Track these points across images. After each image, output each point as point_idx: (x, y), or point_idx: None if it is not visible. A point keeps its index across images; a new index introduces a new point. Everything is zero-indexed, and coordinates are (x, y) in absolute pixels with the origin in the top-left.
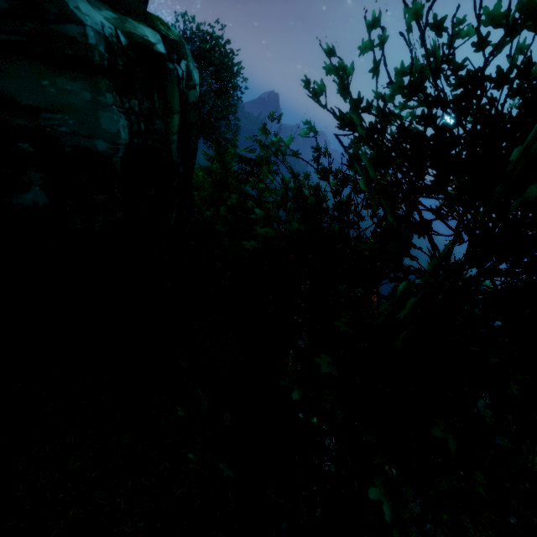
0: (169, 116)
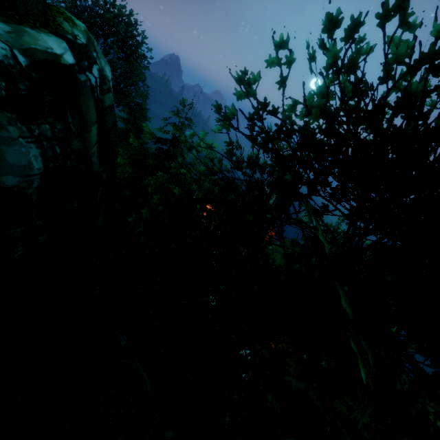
0: (87, 130)
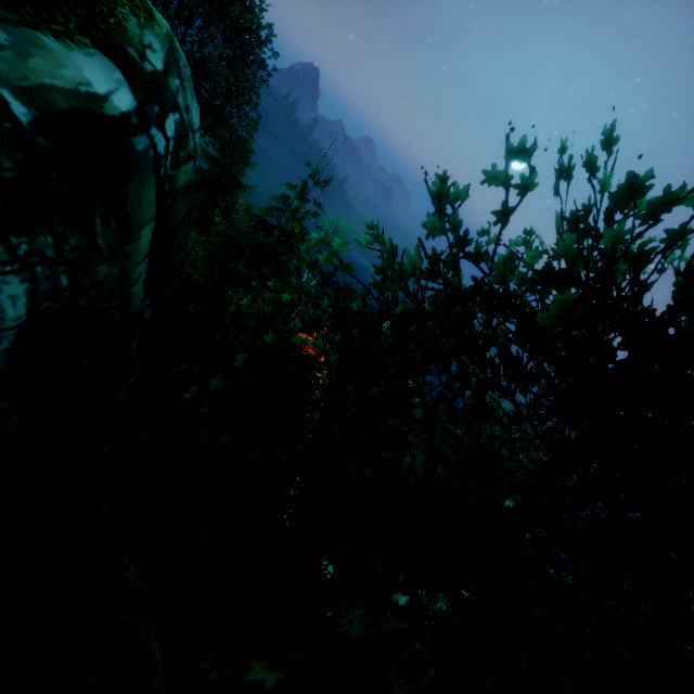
0: (131, 240)
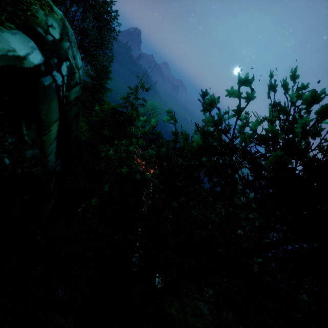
0: (45, 133)
